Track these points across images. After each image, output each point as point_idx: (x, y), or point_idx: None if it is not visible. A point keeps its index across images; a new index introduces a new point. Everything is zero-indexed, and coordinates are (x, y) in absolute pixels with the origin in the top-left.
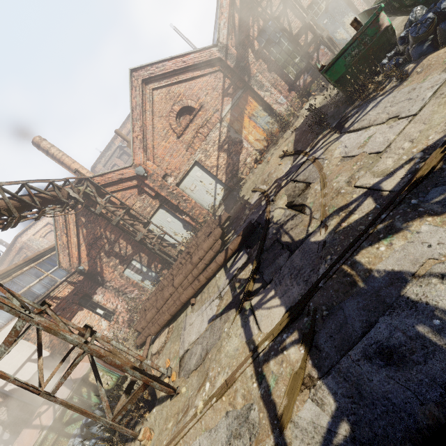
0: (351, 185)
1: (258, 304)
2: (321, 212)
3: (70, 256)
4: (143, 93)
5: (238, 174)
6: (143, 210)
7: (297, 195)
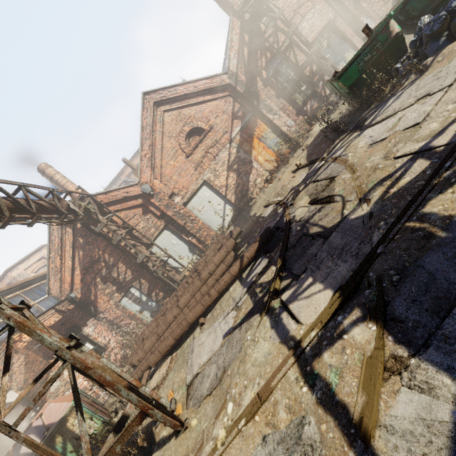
0: (390, 158)
1: (291, 297)
2: (357, 191)
3: (62, 281)
4: (154, 114)
5: (248, 194)
6: (147, 230)
7: (321, 191)
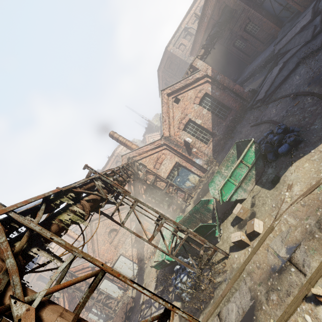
0: None
1: None
2: None
3: None
4: (91, 226)
5: (144, 258)
6: None
7: None
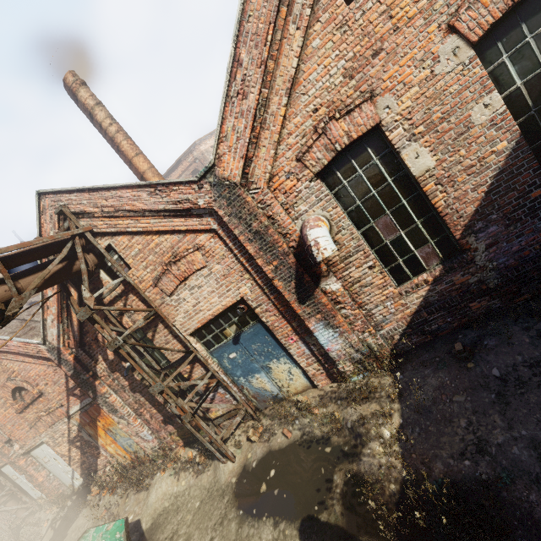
0: None
1: None
2: None
3: None
4: None
5: (96, 476)
6: None
7: None
